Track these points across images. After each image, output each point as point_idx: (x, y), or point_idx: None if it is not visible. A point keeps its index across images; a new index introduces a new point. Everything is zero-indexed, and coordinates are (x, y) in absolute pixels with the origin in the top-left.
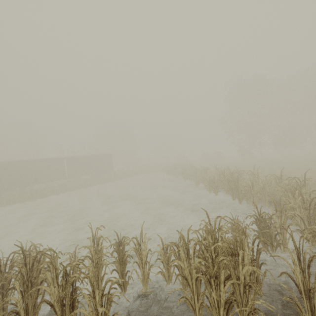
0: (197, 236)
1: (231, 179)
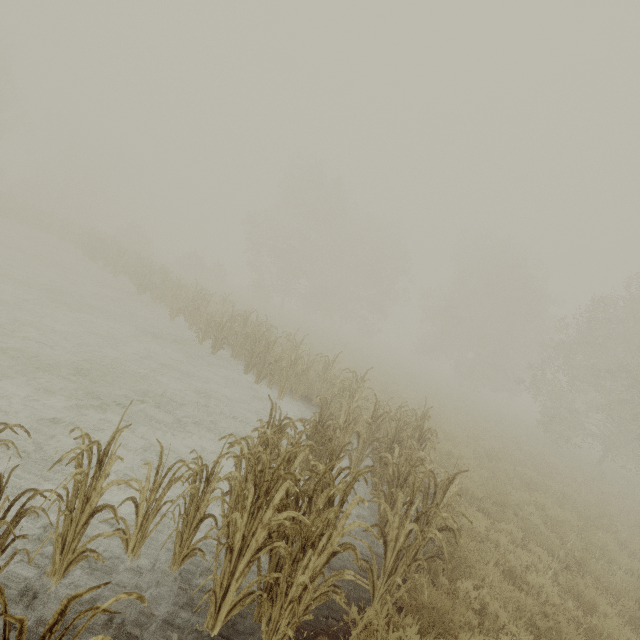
0: (241, 450)
1: (263, 339)
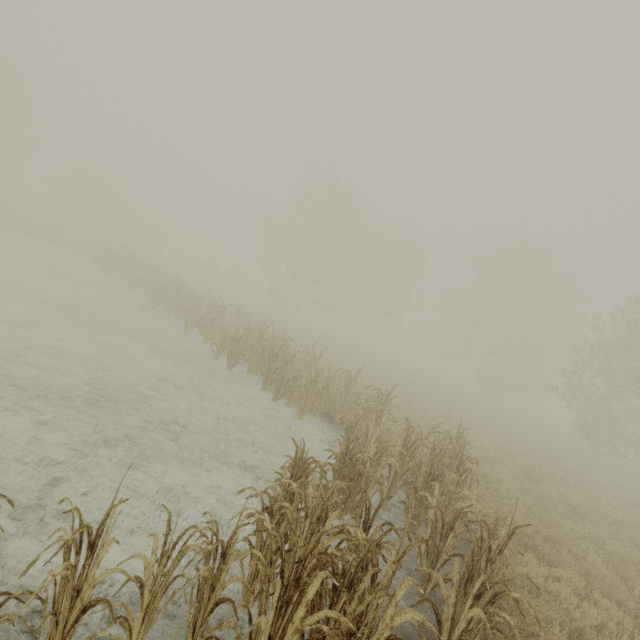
0: (263, 506)
1: (281, 354)
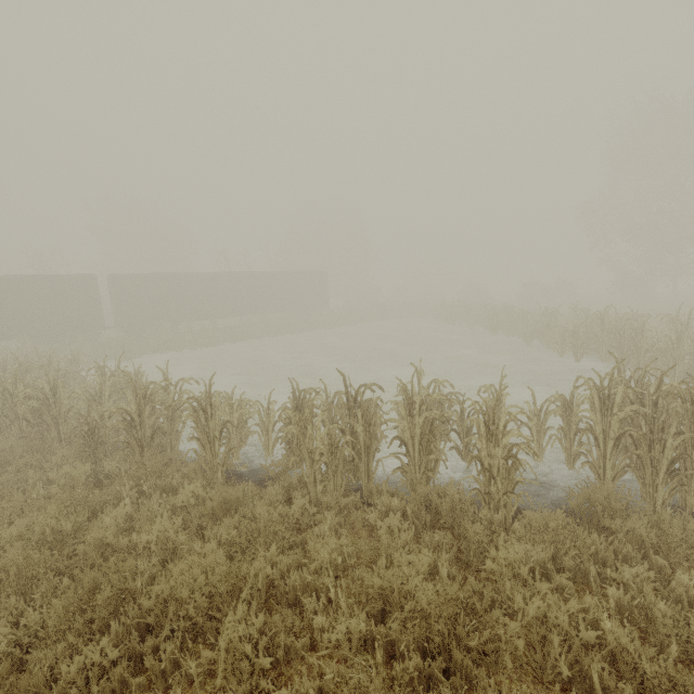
0: (597, 395)
1: (625, 328)
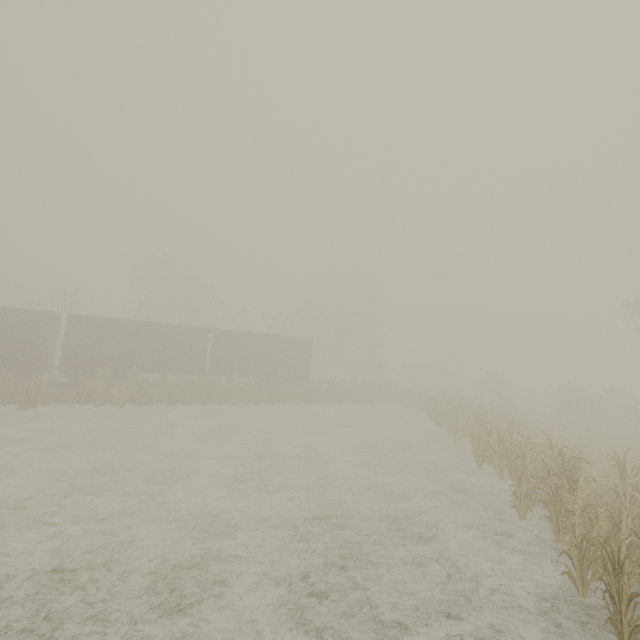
0: None
1: None
